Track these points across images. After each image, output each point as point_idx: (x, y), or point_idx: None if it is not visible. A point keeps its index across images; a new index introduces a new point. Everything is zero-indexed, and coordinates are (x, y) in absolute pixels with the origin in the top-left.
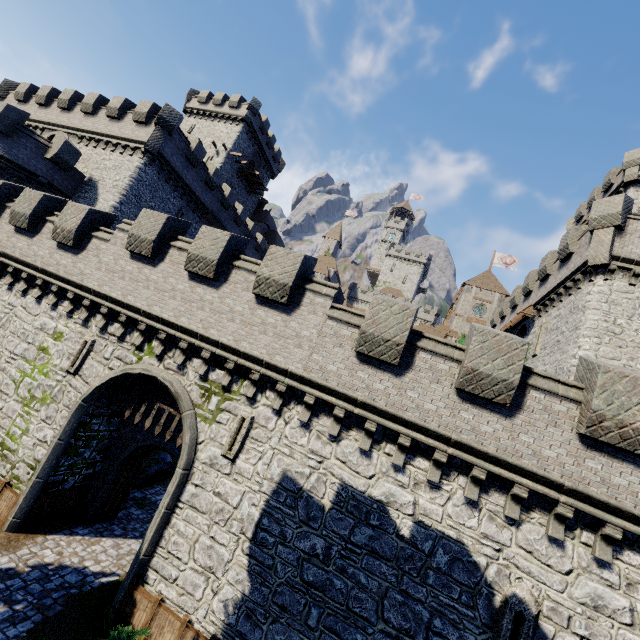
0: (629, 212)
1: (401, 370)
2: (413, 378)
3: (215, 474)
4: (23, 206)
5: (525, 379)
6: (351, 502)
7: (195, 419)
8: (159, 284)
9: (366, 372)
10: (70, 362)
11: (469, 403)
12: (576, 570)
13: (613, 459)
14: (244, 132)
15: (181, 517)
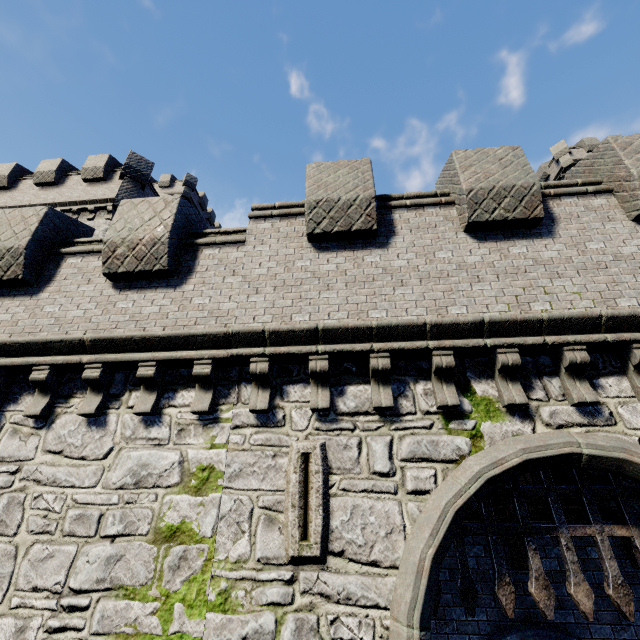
0: None
1: None
2: None
3: None
4: (1, 236)
5: None
6: None
7: None
8: (422, 269)
9: None
10: (292, 529)
11: None
12: None
13: None
14: None
15: None
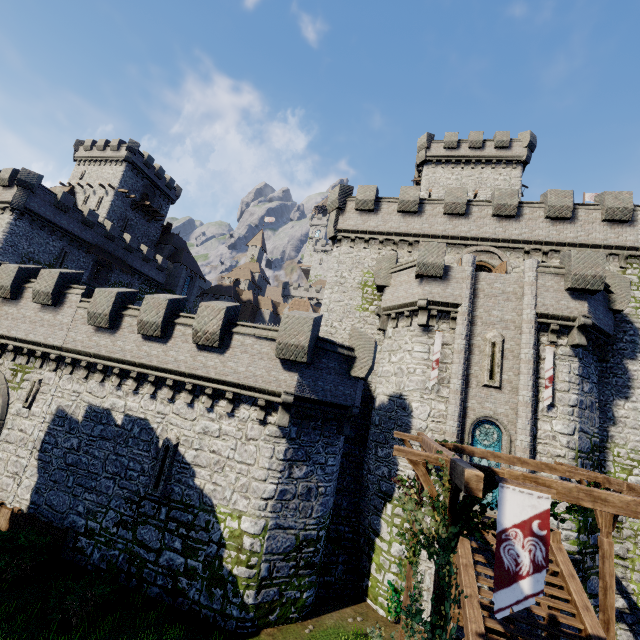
0: (349, 196)
1: (115, 330)
2: (121, 334)
3: (20, 419)
4: None
5: (174, 320)
6: (93, 414)
7: (7, 390)
8: None
9: (97, 336)
10: None
11: (147, 341)
12: (198, 417)
13: (210, 353)
14: (128, 170)
15: (0, 449)
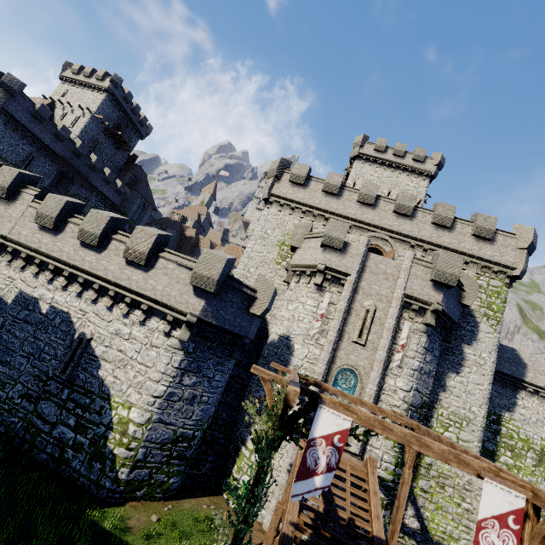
0: (286, 169)
1: (58, 233)
2: (62, 236)
3: None
4: None
5: (111, 235)
6: (22, 300)
7: None
8: None
9: (41, 234)
10: None
11: (84, 247)
12: (114, 320)
13: (136, 269)
14: (108, 100)
15: None
